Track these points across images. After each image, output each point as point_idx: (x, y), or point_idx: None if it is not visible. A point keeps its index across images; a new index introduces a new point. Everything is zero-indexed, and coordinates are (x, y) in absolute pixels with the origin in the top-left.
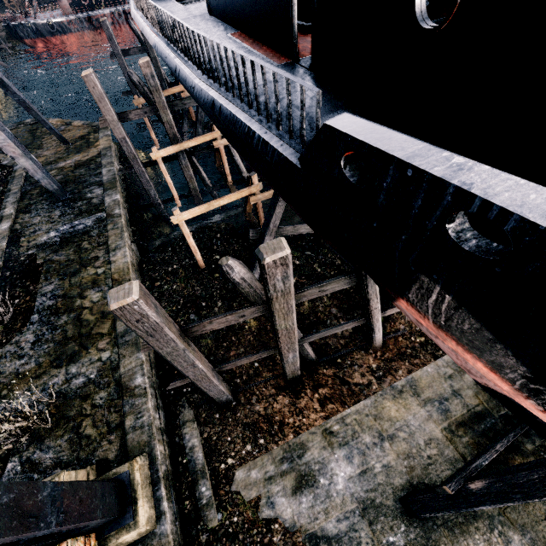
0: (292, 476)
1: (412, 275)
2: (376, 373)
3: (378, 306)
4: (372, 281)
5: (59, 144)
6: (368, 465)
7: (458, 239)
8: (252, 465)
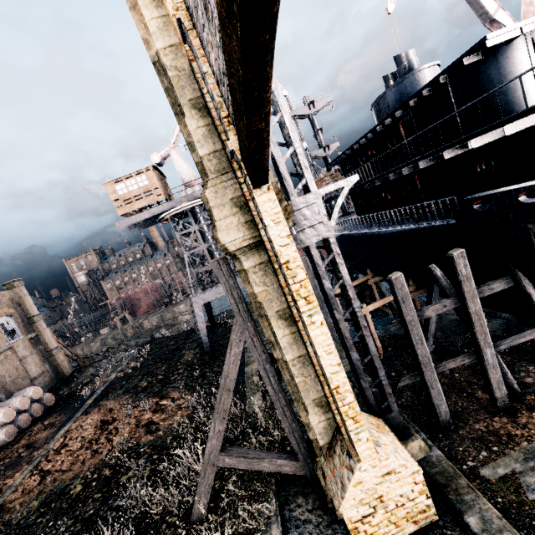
0: None
1: (526, 230)
2: None
3: None
4: (522, 275)
5: None
6: None
7: (526, 202)
8: (494, 465)
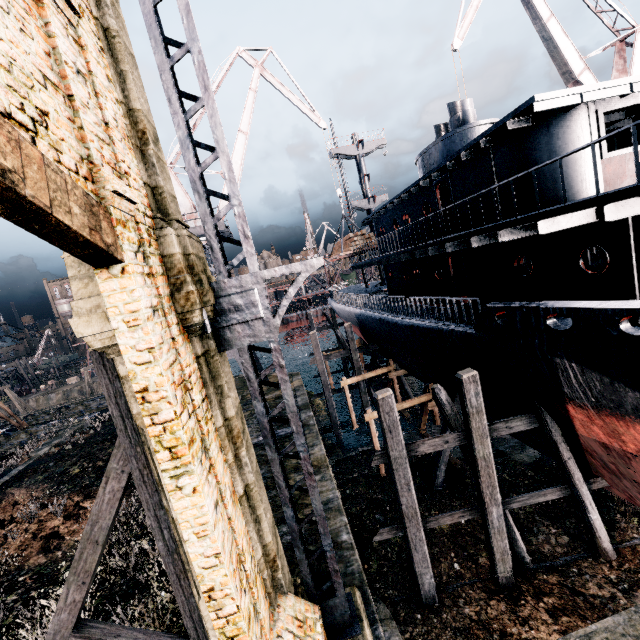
0: None
1: (553, 364)
2: (618, 585)
3: (570, 456)
4: (549, 416)
5: (263, 386)
6: None
7: (555, 328)
8: None
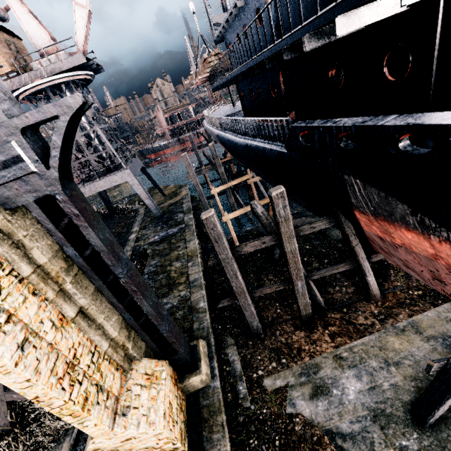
0: (309, 386)
1: (342, 180)
2: (378, 316)
3: (357, 243)
4: (343, 217)
5: (161, 197)
6: (376, 383)
7: (345, 147)
8: (276, 376)
